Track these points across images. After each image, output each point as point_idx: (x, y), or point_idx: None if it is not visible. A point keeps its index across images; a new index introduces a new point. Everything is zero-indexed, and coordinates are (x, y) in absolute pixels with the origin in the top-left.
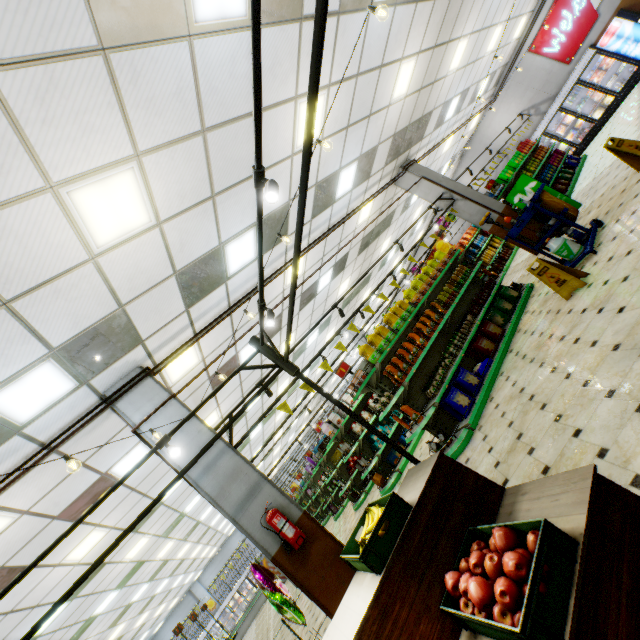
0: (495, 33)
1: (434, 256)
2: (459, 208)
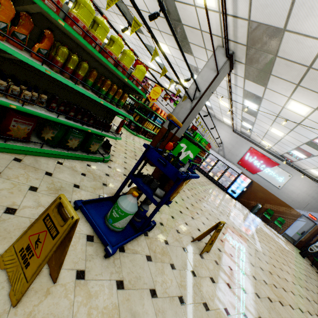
0: (281, 133)
1: (140, 65)
2: (185, 105)
